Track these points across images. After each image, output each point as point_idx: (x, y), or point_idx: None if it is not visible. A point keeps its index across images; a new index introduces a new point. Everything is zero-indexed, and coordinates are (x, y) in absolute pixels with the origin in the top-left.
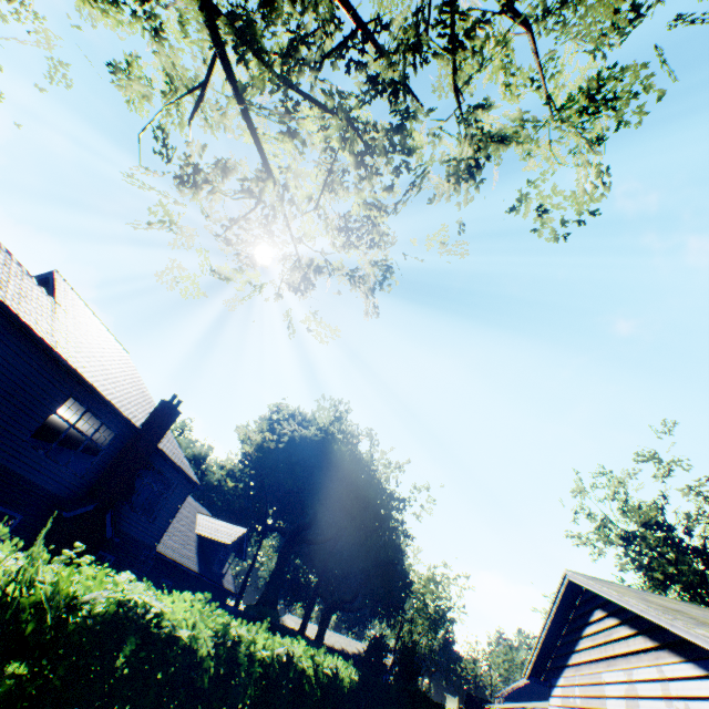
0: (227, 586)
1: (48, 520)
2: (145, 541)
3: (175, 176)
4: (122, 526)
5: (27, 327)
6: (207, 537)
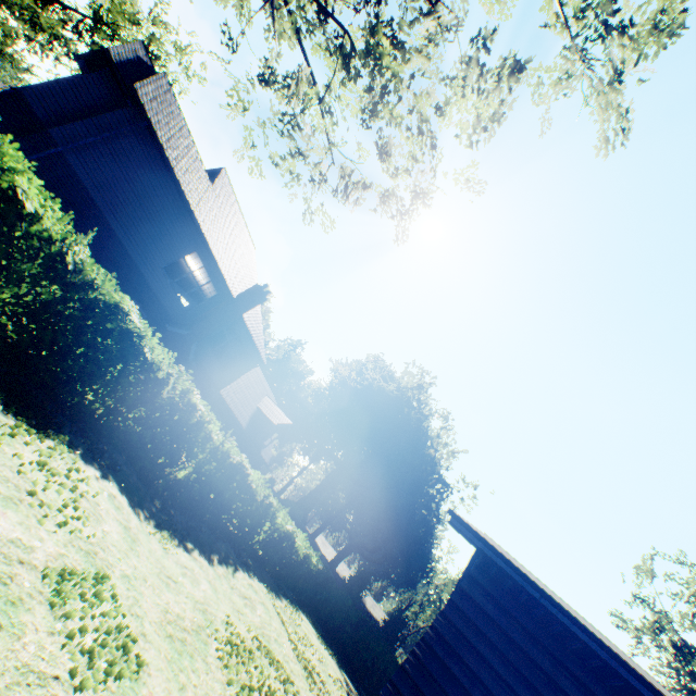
0: (263, 455)
1: (160, 327)
2: (215, 381)
3: (259, 76)
4: (203, 361)
5: (181, 190)
6: (262, 412)
